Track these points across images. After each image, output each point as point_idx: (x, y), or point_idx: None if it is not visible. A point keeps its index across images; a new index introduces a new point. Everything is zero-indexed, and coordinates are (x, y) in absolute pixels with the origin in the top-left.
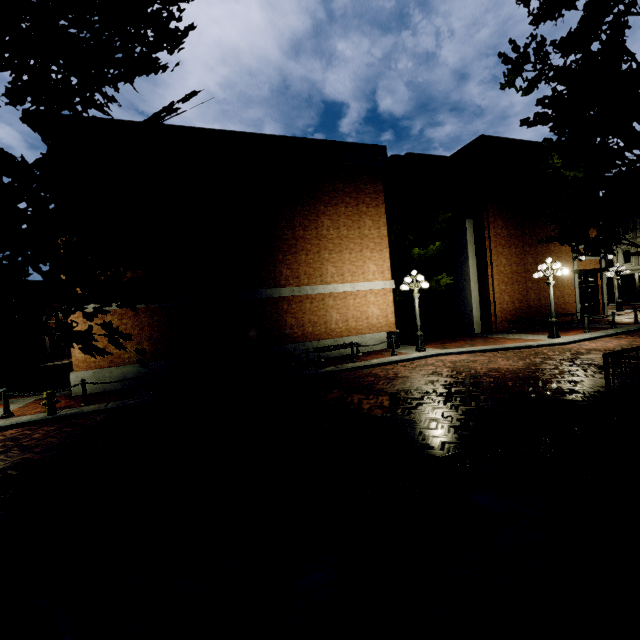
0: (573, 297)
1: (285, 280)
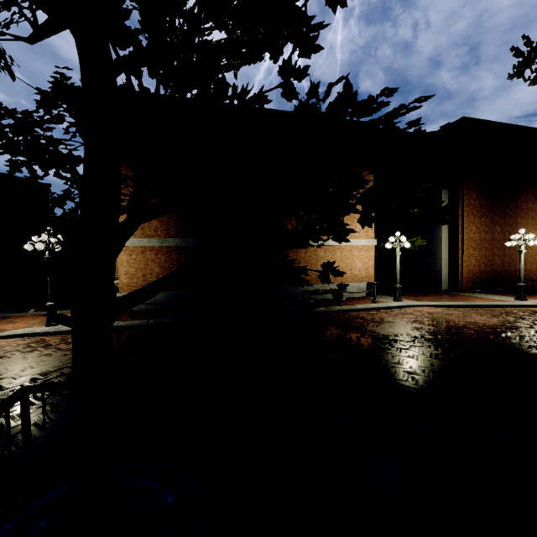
0: (535, 265)
1: None
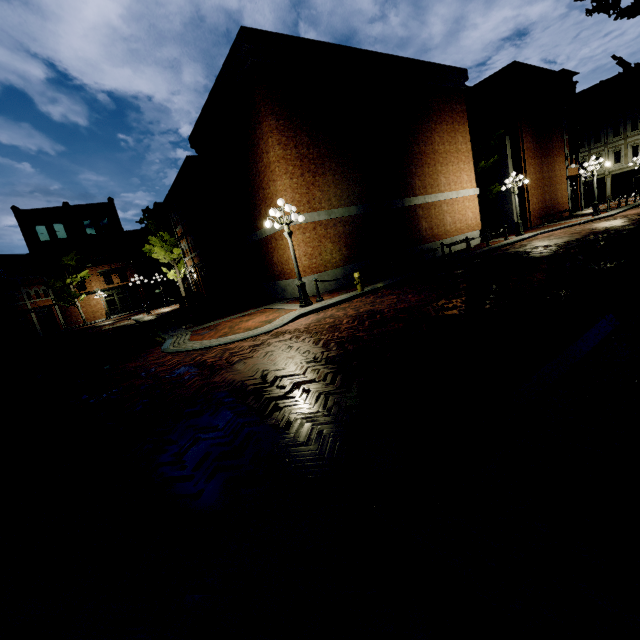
0: (567, 198)
1: (418, 190)
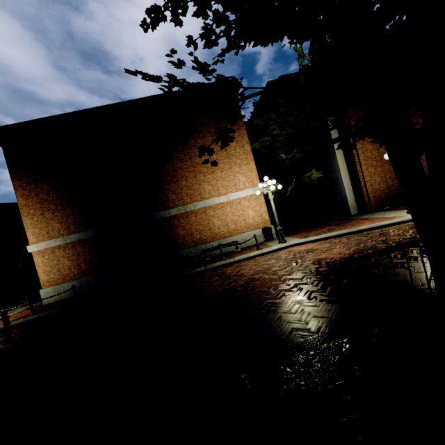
0: None
1: (172, 203)
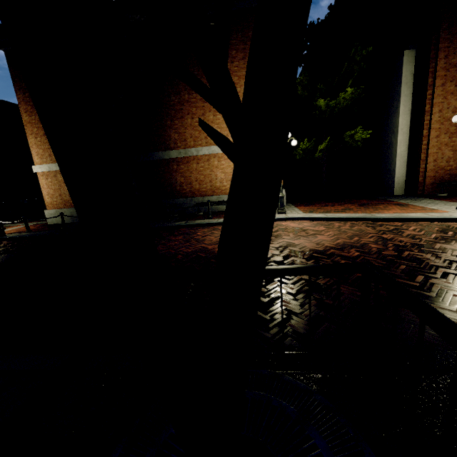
0: None
1: (174, 143)
